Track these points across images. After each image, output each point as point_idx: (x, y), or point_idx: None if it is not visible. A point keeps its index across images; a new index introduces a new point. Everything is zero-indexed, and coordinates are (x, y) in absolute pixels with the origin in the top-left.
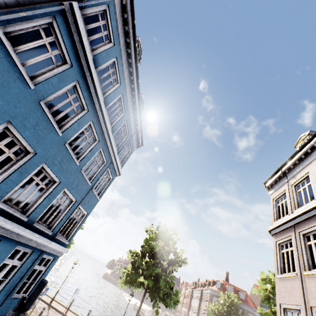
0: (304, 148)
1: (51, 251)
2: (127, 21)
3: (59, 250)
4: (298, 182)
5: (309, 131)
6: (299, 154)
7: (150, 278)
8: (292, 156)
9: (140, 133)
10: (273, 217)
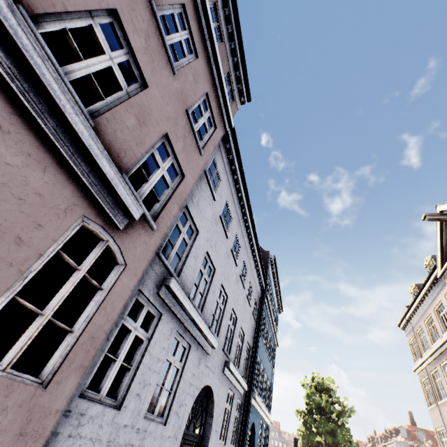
0: (413, 305)
1: (269, 423)
2: (272, 264)
3: (271, 421)
4: (419, 331)
5: (414, 283)
6: (412, 308)
7: (327, 435)
8: (408, 310)
9: (280, 305)
10: (413, 358)
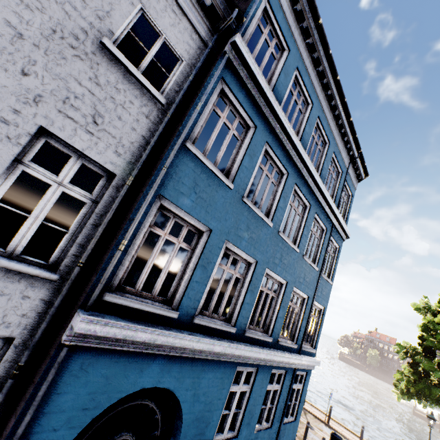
0: None
1: (302, 366)
2: None
3: (310, 364)
4: None
5: None
6: None
7: None
8: None
9: (358, 159)
10: None
